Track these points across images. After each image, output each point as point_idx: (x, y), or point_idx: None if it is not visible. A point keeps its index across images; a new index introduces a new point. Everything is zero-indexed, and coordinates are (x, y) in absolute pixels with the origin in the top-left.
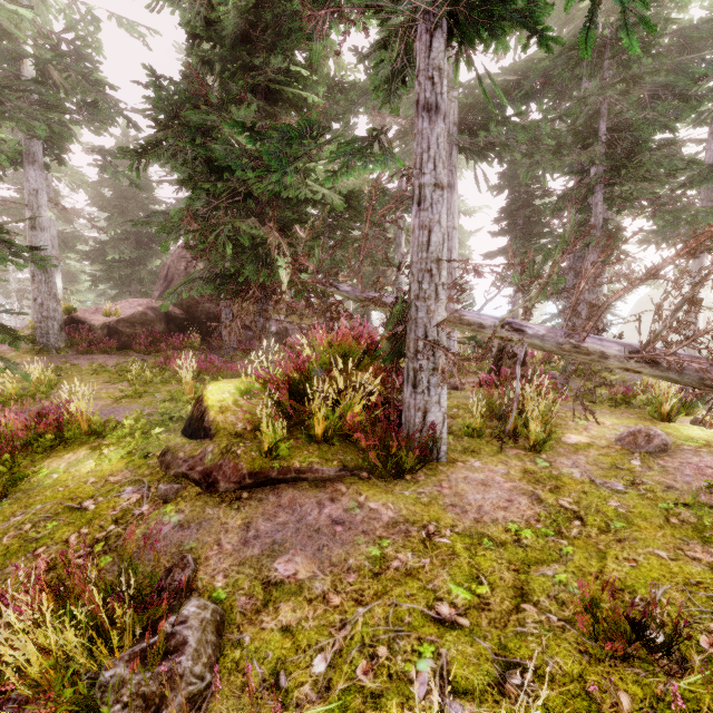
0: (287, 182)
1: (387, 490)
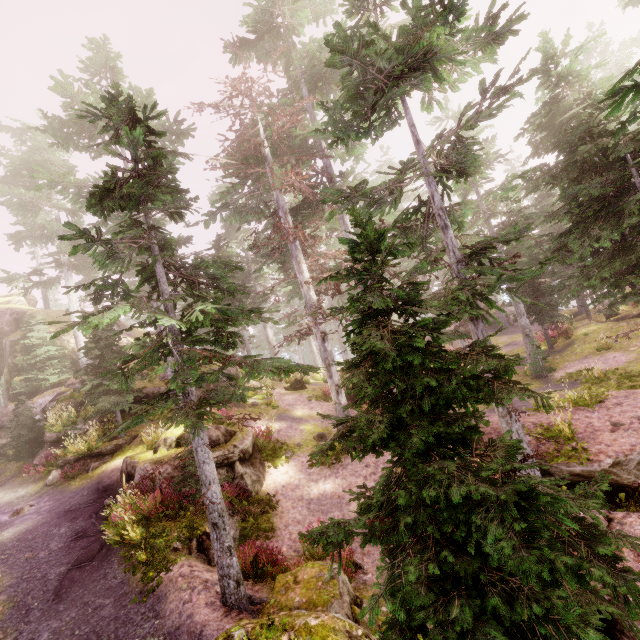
0: None
1: None
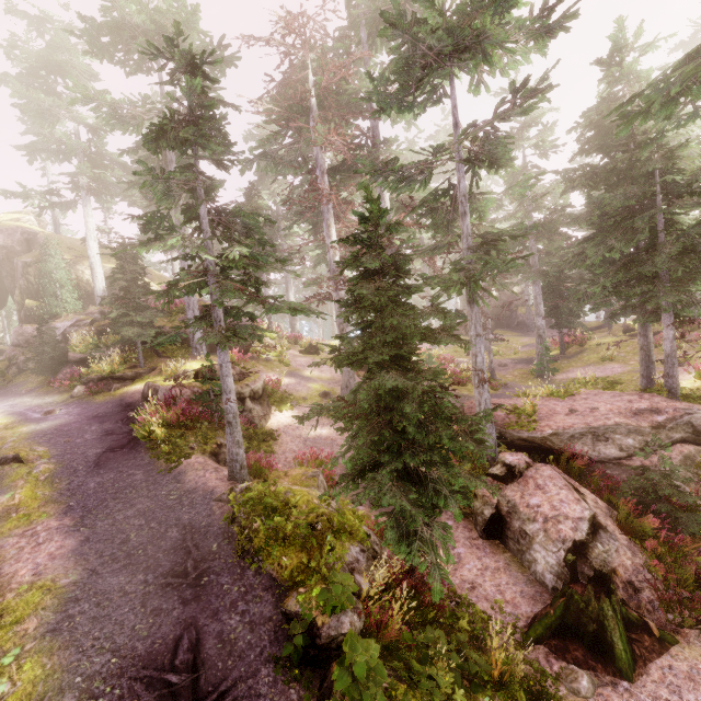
0: None
1: (694, 332)
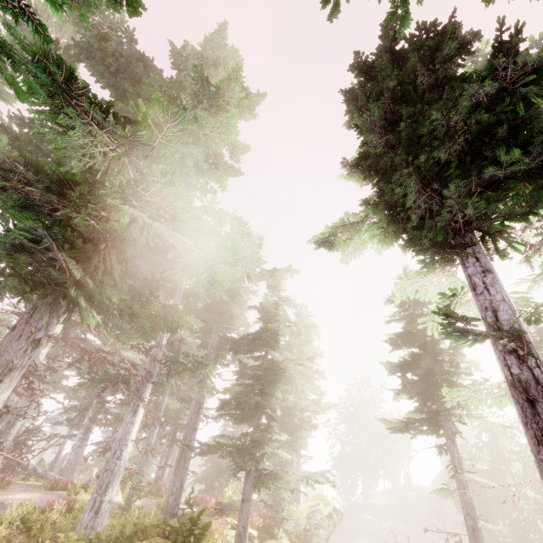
0: None
1: None
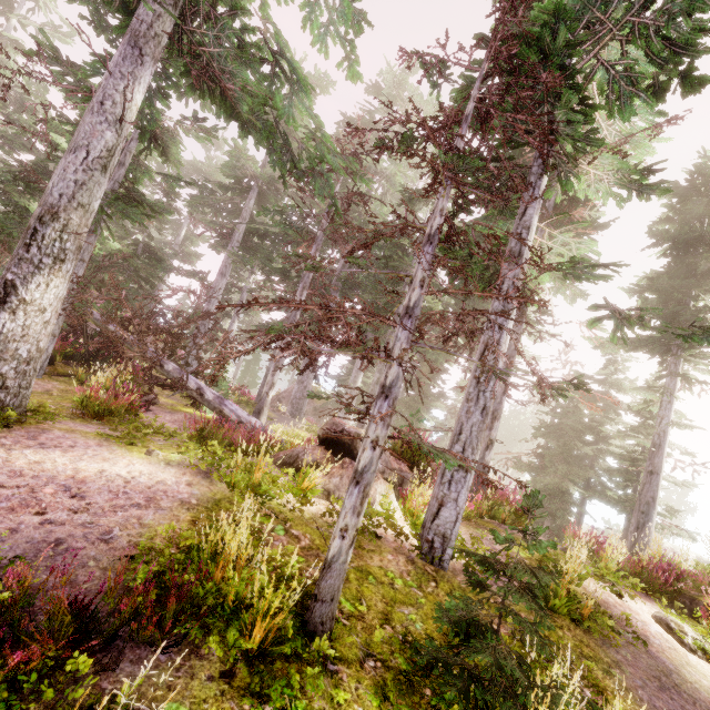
0: (15, 235)
1: None
